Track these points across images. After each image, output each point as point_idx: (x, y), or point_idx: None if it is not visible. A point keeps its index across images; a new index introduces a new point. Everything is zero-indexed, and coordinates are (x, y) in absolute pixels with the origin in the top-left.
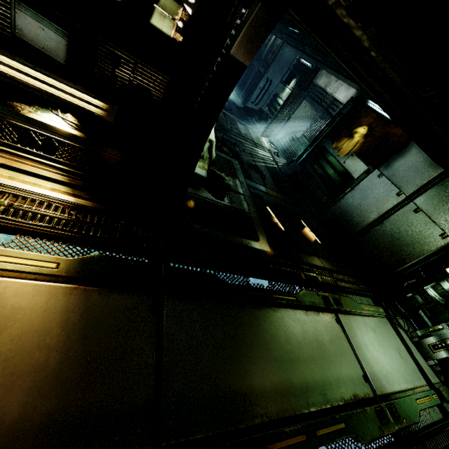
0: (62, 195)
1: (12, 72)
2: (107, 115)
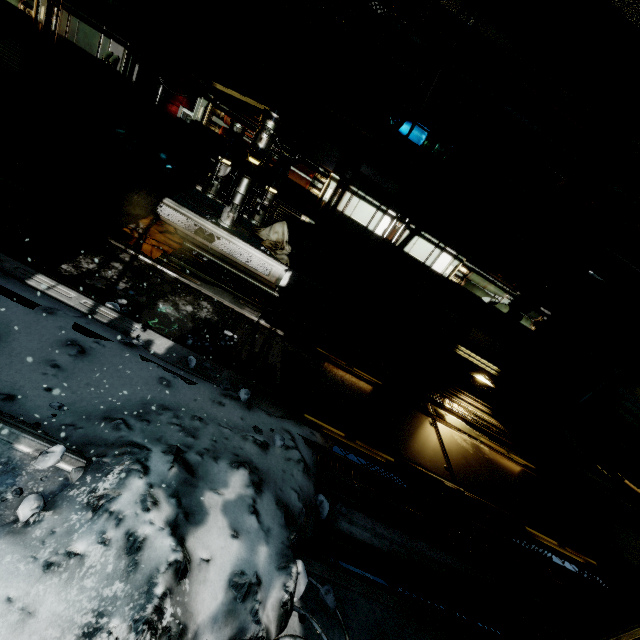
0: (500, 425)
1: (463, 354)
2: (499, 375)
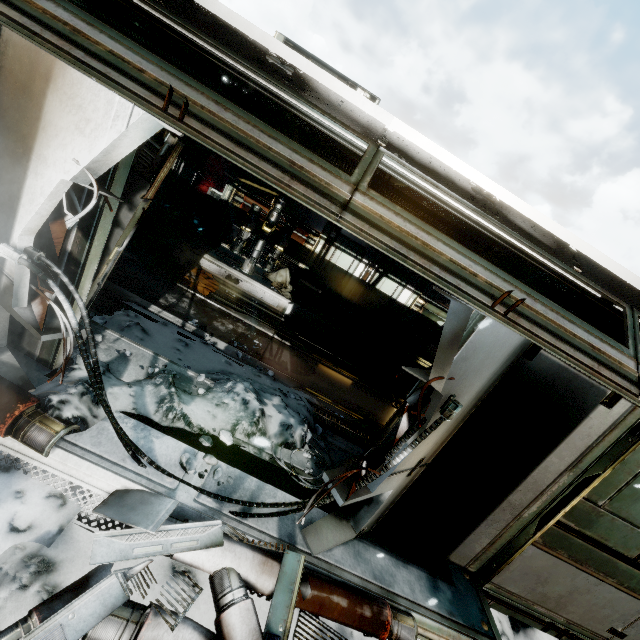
0: None
1: (423, 364)
2: None
